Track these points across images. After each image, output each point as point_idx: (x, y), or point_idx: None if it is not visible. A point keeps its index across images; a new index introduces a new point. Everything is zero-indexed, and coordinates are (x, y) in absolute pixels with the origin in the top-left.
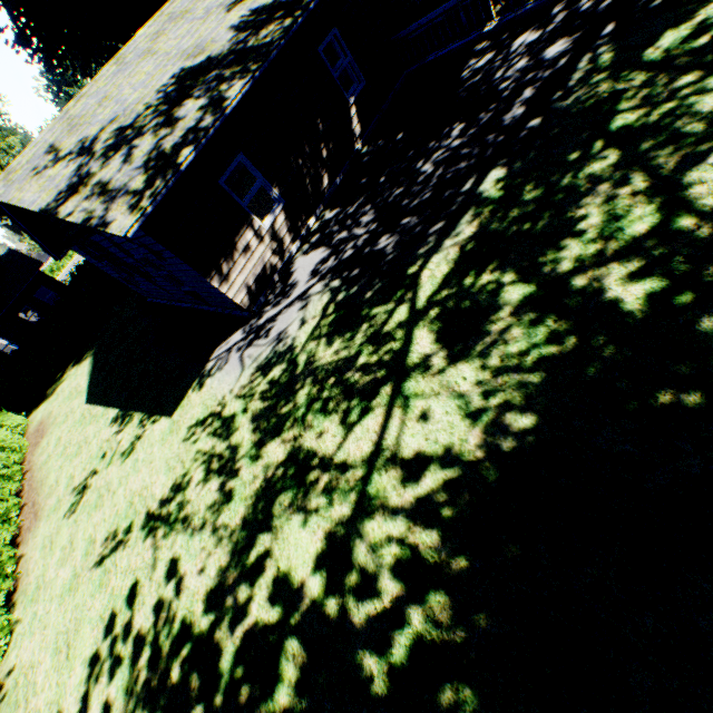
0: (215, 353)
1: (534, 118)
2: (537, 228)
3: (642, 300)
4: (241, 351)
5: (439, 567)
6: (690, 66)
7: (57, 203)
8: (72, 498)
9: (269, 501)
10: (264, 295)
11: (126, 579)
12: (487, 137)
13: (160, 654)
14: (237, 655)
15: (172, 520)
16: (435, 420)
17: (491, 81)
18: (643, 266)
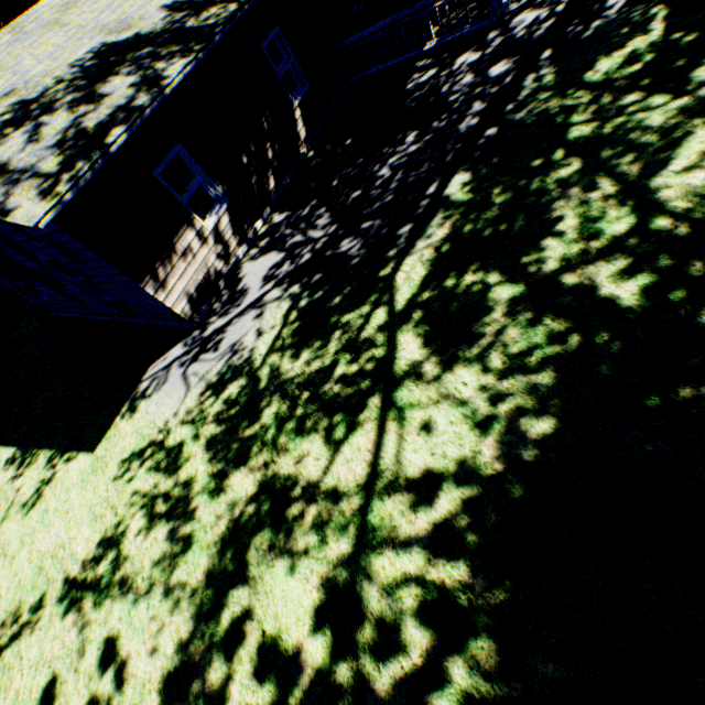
0: (149, 372)
1: (489, 128)
2: (514, 229)
3: (638, 295)
4: (183, 368)
5: (475, 604)
6: (630, 87)
7: None
8: None
9: (240, 547)
10: (209, 304)
11: (37, 676)
12: (444, 144)
13: None
14: None
15: (103, 586)
16: (438, 432)
17: (439, 94)
18: (631, 264)
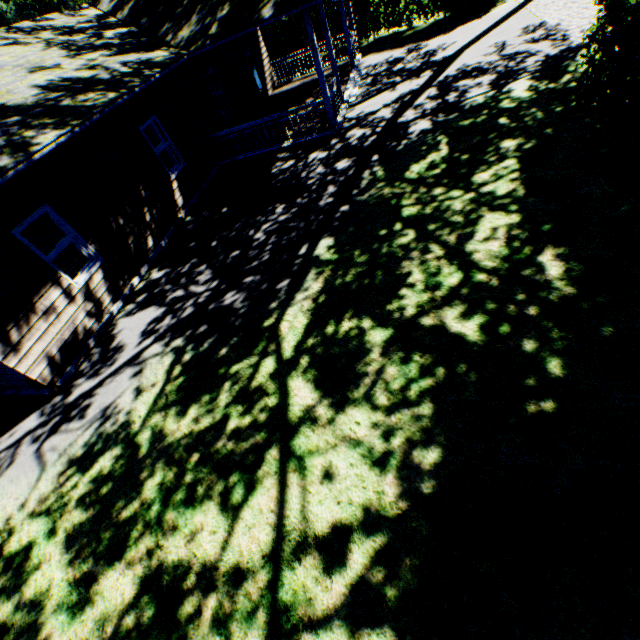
0: None
1: (343, 205)
2: (376, 283)
3: (478, 332)
4: (37, 443)
5: None
6: (436, 184)
7: None
8: None
9: None
10: (75, 364)
11: None
12: (309, 215)
13: None
14: None
15: None
16: (341, 476)
17: (299, 178)
18: (467, 307)
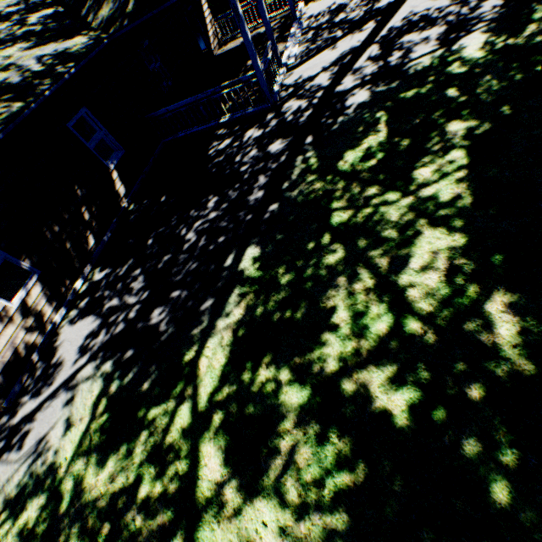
0: None
1: (272, 202)
2: (298, 317)
3: (407, 413)
4: None
5: None
6: (371, 180)
7: None
8: None
9: None
10: (19, 382)
11: None
12: (238, 213)
13: None
14: None
15: None
16: None
17: (233, 163)
18: (396, 371)
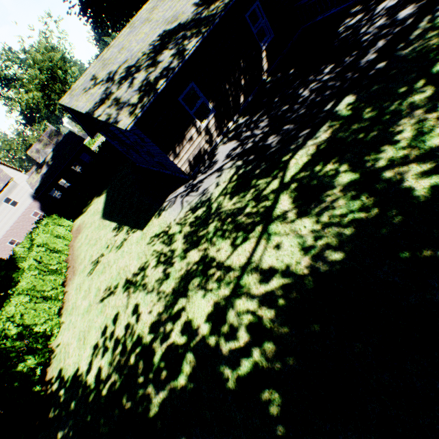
0: (168, 198)
1: (381, 62)
2: (368, 137)
3: (427, 189)
4: (182, 198)
5: (272, 329)
6: None
7: (94, 109)
8: (91, 267)
9: (187, 282)
10: (198, 167)
11: (113, 311)
12: (347, 74)
13: (126, 349)
14: (162, 356)
15: (137, 285)
16: (283, 249)
17: (357, 35)
18: (432, 167)
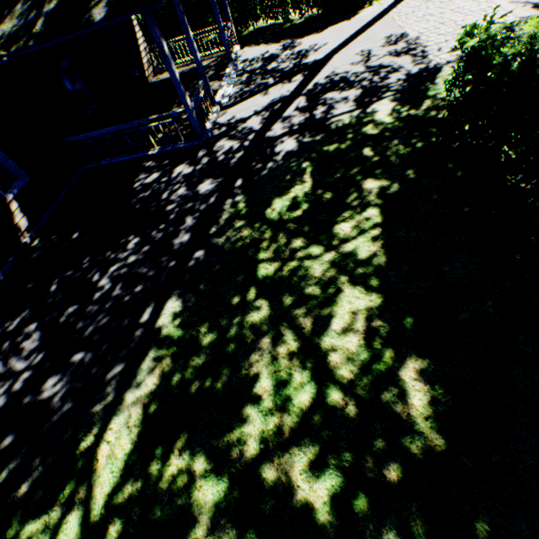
0: None
1: (198, 248)
2: (219, 387)
3: (329, 505)
4: None
5: None
6: (297, 231)
7: None
8: None
9: None
10: None
11: None
12: (161, 258)
13: None
14: None
15: None
16: None
17: (160, 200)
18: (319, 452)
